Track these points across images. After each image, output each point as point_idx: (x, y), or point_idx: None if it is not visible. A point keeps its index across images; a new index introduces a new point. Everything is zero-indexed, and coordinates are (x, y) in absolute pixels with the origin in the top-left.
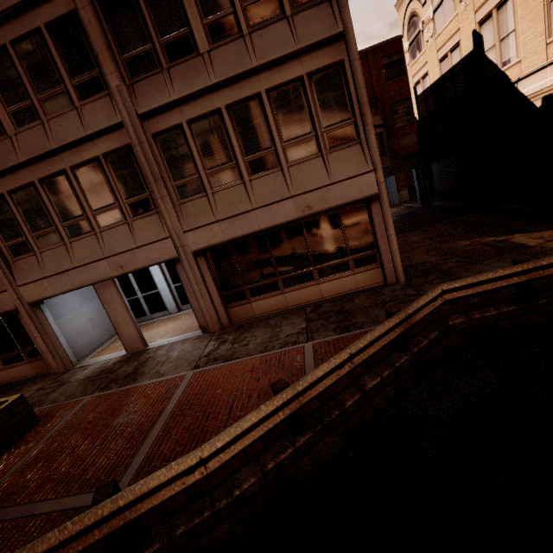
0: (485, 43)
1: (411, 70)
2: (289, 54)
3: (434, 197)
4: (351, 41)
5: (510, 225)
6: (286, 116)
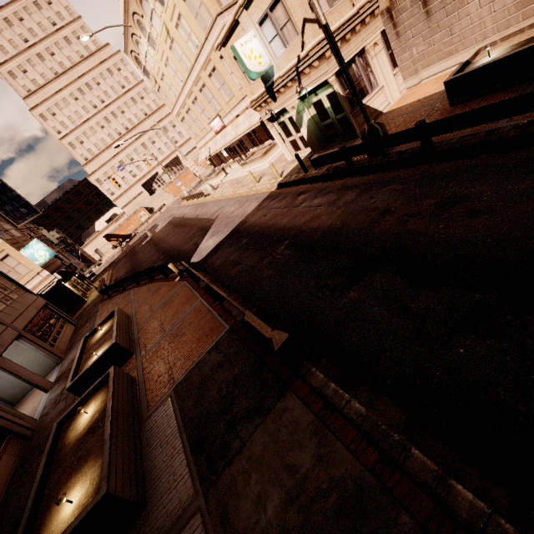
0: None
1: None
2: None
3: None
4: None
5: None
6: None
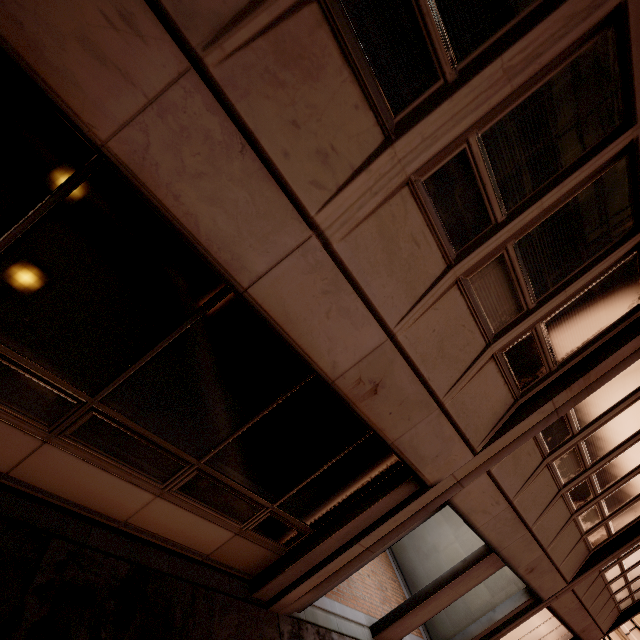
0: None
1: None
2: None
3: None
4: None
5: None
6: None
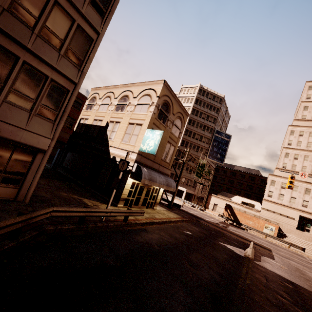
0: (108, 128)
1: (83, 112)
2: (50, 64)
3: (60, 167)
4: (77, 89)
5: (85, 194)
6: (26, 80)
